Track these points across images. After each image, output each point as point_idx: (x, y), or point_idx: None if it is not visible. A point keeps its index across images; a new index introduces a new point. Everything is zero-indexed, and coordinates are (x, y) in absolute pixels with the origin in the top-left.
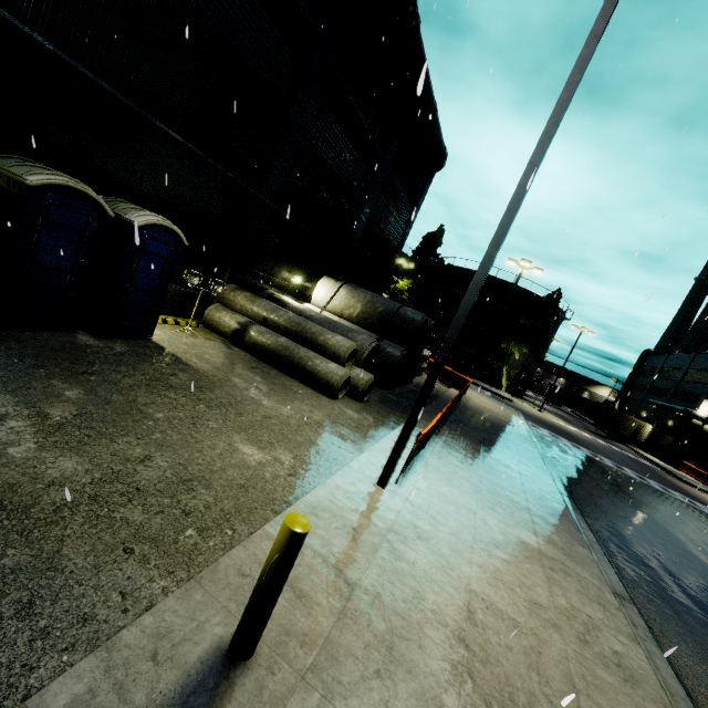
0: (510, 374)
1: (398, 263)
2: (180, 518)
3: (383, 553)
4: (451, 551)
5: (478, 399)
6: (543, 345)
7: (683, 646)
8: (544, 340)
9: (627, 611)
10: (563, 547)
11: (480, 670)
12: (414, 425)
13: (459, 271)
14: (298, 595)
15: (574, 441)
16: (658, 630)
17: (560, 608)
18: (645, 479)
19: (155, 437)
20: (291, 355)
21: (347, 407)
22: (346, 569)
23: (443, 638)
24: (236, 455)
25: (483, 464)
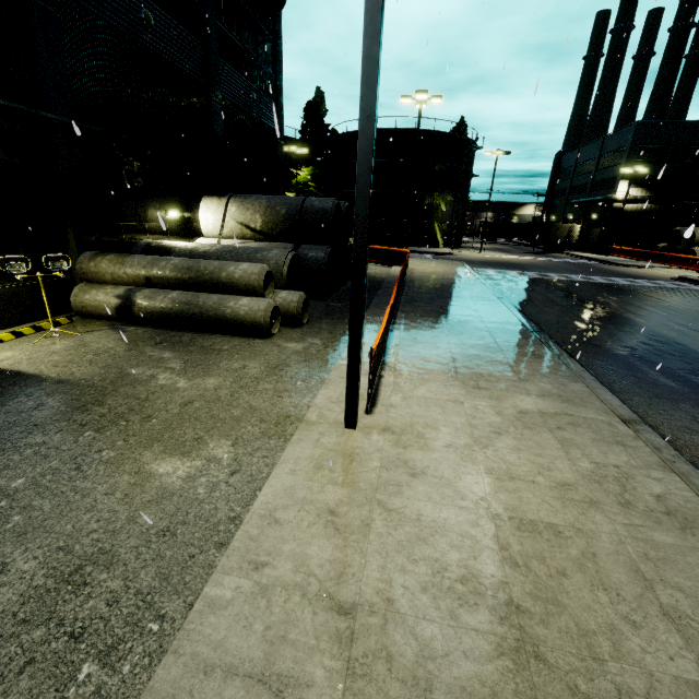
0: (443, 228)
1: (290, 153)
2: (66, 653)
3: (378, 528)
4: (455, 471)
5: (422, 267)
6: (465, 186)
7: (696, 439)
8: (464, 179)
9: (644, 435)
10: (559, 393)
11: (546, 637)
12: (359, 345)
13: (356, 136)
14: (276, 691)
15: (520, 270)
16: (670, 434)
17: (587, 476)
18: (590, 278)
19: (11, 525)
20: (197, 310)
21: (288, 340)
22: (337, 587)
23: (487, 618)
24: (149, 484)
25: (451, 337)
